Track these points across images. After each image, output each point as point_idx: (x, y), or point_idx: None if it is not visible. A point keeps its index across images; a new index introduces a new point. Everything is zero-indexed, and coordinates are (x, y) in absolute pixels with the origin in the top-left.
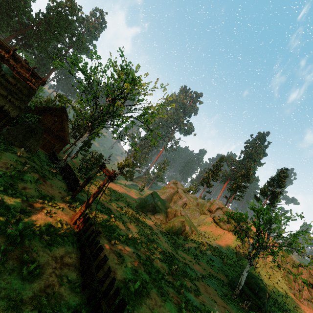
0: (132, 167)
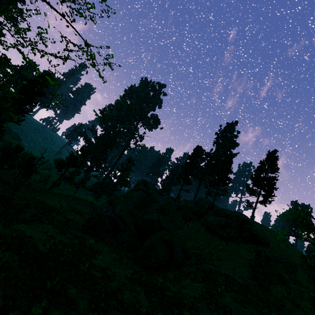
0: (80, 167)
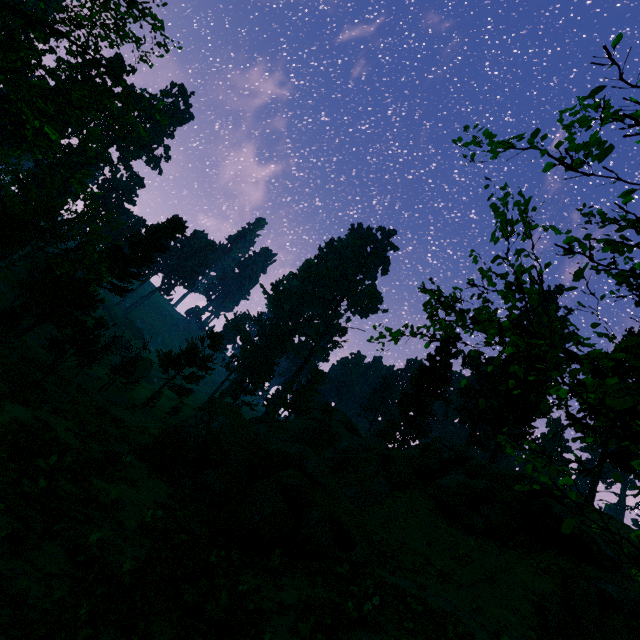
0: (203, 368)
